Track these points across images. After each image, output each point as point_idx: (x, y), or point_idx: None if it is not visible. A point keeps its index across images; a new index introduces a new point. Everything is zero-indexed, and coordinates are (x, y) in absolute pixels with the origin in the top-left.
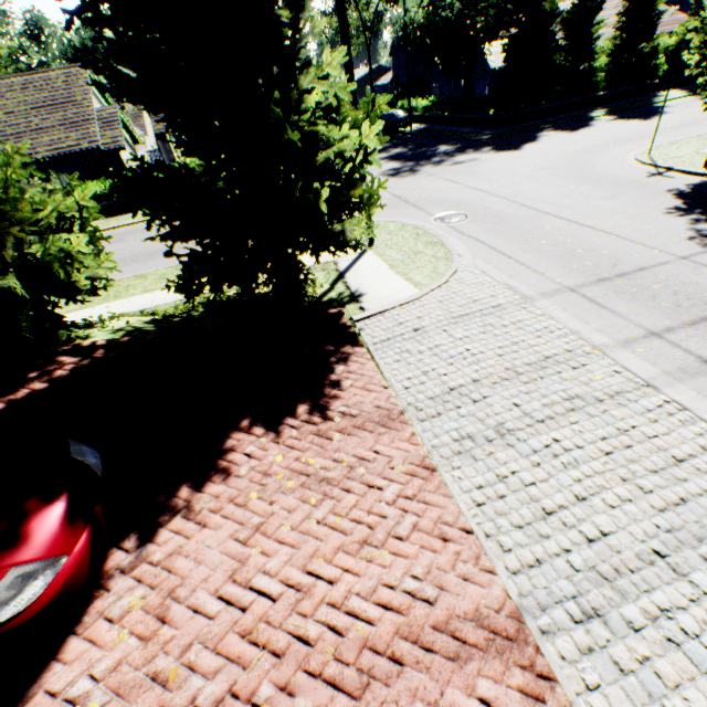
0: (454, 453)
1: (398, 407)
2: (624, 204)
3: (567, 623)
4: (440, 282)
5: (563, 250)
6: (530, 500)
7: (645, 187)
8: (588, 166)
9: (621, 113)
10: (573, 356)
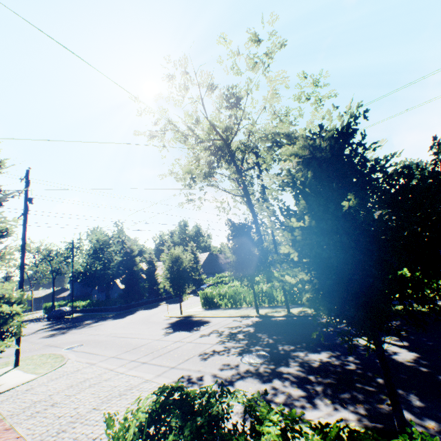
0: (26, 419)
1: (1, 418)
2: (151, 329)
3: (50, 438)
4: (53, 369)
5: (119, 346)
6: (55, 416)
7: (162, 323)
8: (147, 319)
9: (171, 302)
10: (100, 374)
